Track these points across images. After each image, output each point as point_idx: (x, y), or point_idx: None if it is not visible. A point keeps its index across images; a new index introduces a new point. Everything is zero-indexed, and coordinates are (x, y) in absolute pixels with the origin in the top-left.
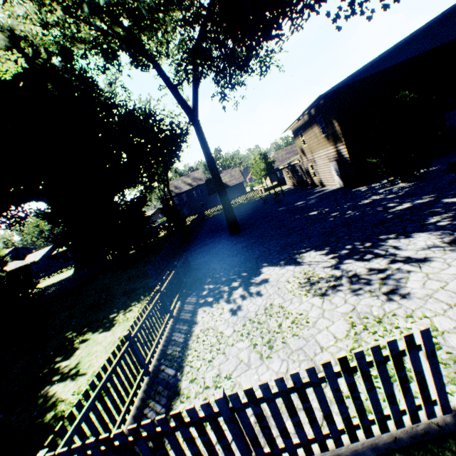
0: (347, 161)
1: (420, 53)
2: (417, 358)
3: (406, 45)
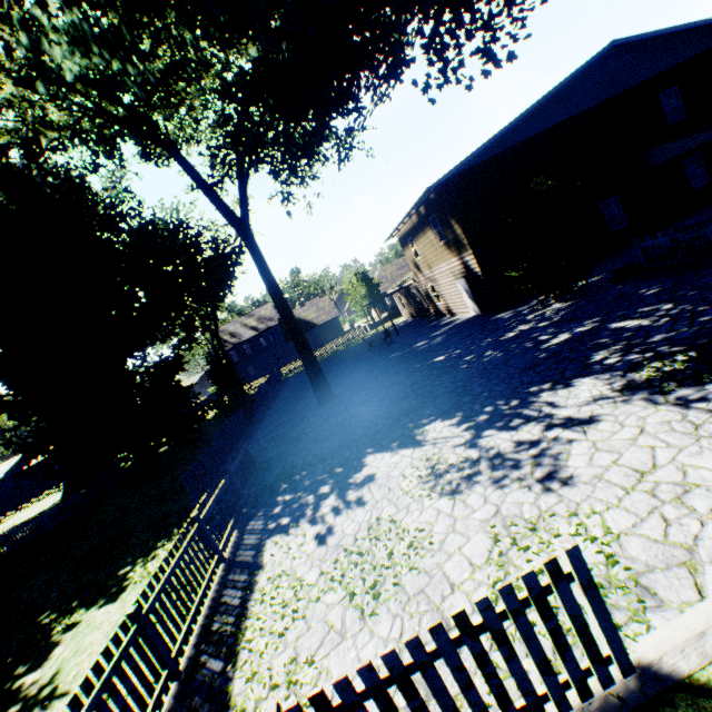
0: (479, 277)
1: (555, 125)
2: (570, 594)
3: (534, 115)
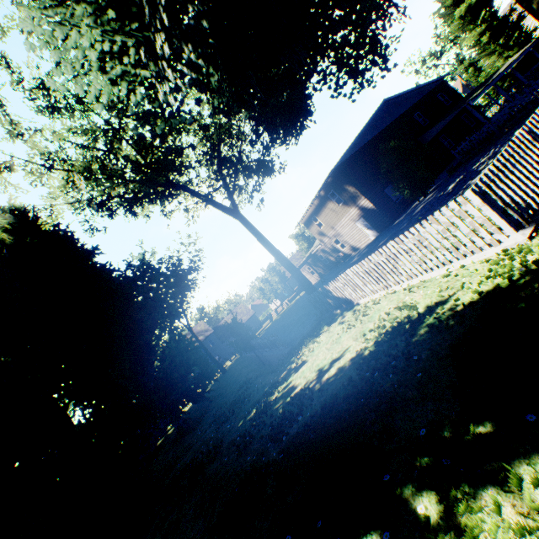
0: (373, 210)
1: (375, 135)
2: None
3: (364, 133)
